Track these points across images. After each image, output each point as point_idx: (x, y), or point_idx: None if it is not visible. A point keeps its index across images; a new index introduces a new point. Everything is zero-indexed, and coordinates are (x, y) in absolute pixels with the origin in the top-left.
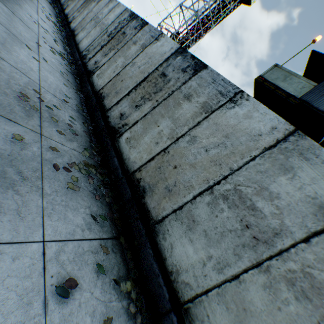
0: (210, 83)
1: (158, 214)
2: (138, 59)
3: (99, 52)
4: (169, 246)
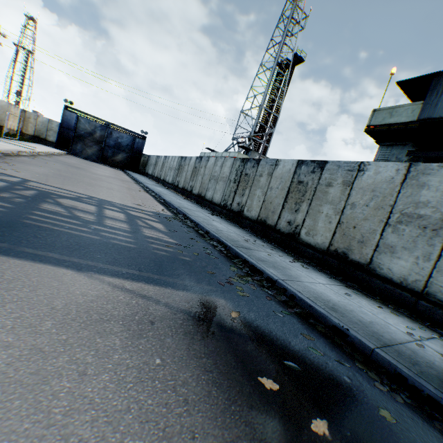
0: (337, 169)
1: (365, 259)
2: (272, 184)
3: (236, 196)
4: (387, 270)
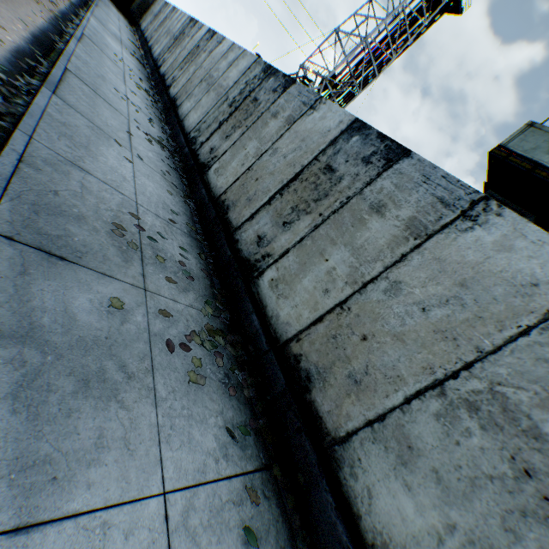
0: (420, 182)
1: (339, 426)
2: (282, 143)
3: (217, 133)
4: (365, 491)
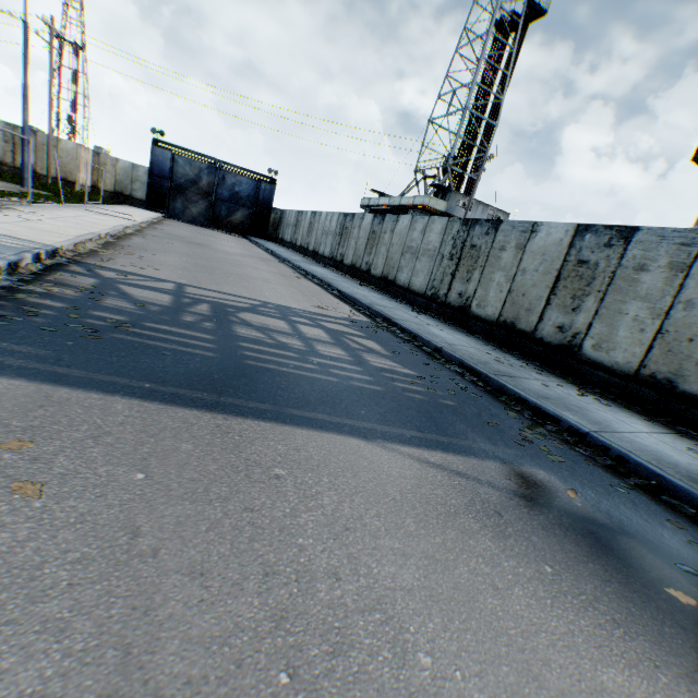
0: (658, 241)
1: None
2: (525, 263)
3: (455, 282)
4: None
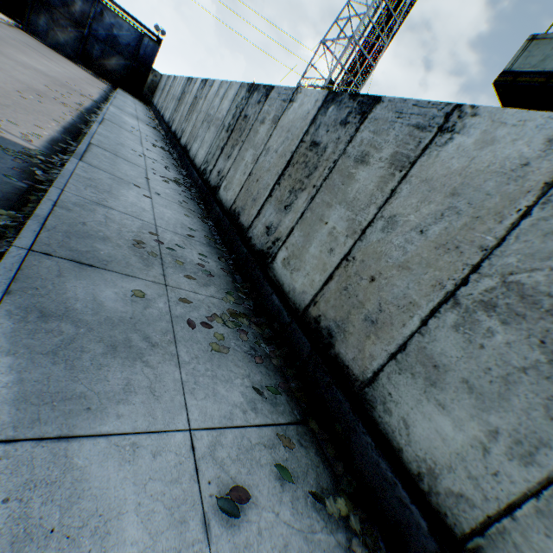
0: (394, 120)
1: (365, 369)
2: (272, 141)
3: (221, 157)
4: (401, 423)
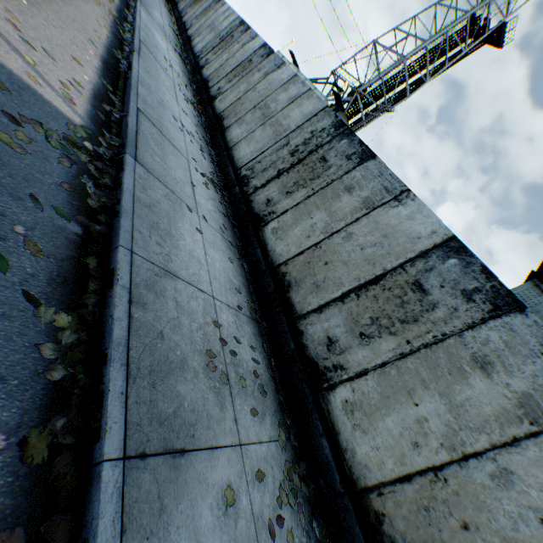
0: (536, 352)
1: None
2: (359, 229)
3: (275, 182)
4: None
